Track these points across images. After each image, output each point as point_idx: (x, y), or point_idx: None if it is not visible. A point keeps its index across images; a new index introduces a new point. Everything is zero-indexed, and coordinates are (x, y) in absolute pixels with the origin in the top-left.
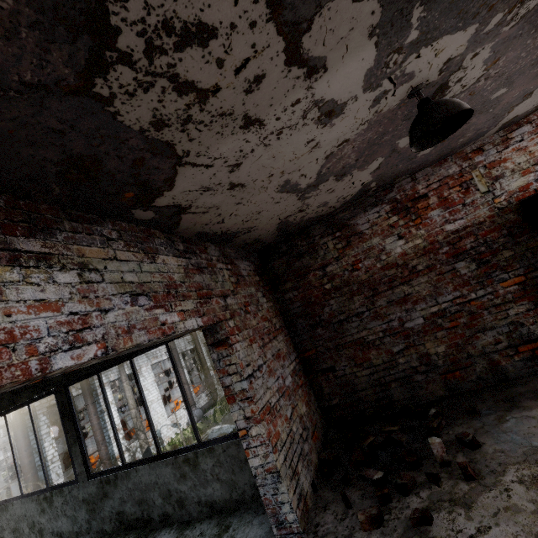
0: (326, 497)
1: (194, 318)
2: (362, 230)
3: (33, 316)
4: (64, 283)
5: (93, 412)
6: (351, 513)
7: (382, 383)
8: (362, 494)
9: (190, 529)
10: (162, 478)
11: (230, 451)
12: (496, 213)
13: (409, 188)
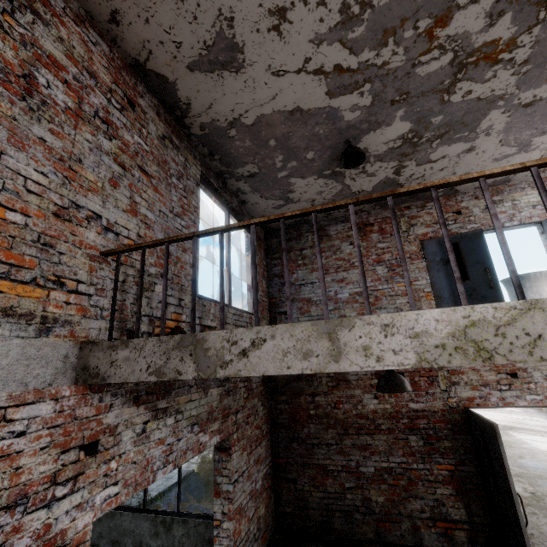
0: None
1: (216, 435)
2: (350, 379)
3: (156, 449)
4: (169, 425)
5: None
6: None
7: (329, 509)
8: None
9: None
10: (139, 529)
11: (199, 528)
12: (447, 409)
13: None
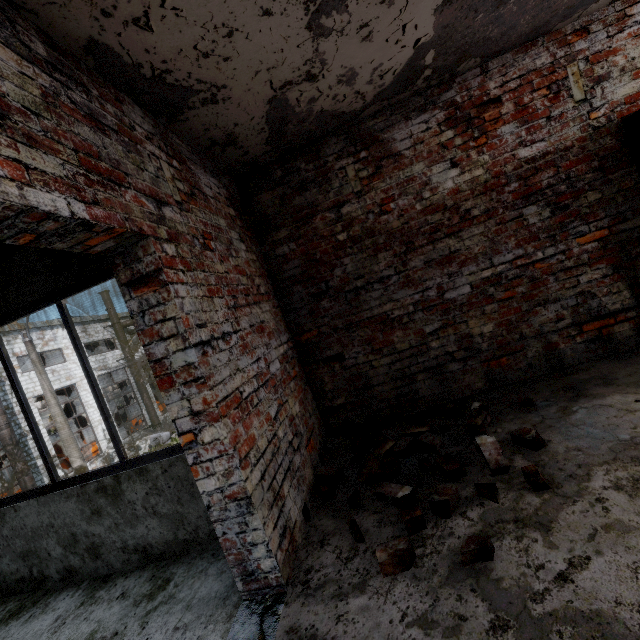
0: (324, 527)
1: (62, 195)
2: (400, 150)
3: None
4: None
5: (8, 436)
6: (363, 548)
7: (406, 375)
8: (379, 520)
9: (107, 588)
10: (61, 518)
11: (175, 472)
12: (589, 134)
13: (476, 86)
